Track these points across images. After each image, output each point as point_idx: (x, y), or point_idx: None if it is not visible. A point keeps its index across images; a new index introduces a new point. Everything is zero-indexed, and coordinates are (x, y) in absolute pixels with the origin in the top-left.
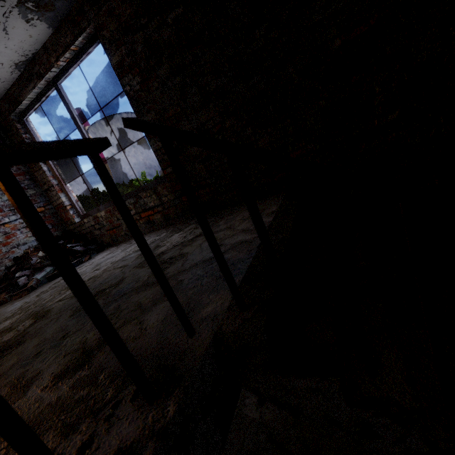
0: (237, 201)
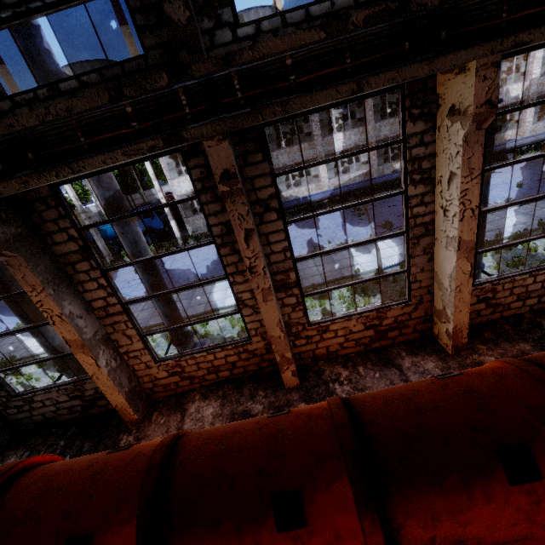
0: None
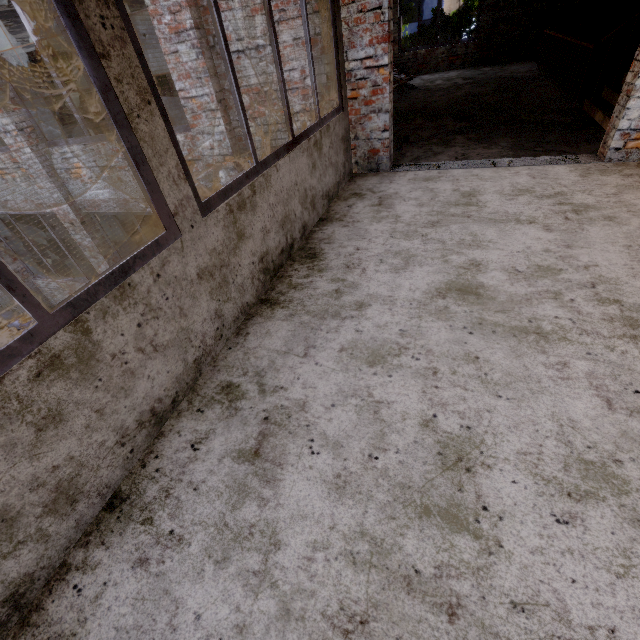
0: (505, 62)
